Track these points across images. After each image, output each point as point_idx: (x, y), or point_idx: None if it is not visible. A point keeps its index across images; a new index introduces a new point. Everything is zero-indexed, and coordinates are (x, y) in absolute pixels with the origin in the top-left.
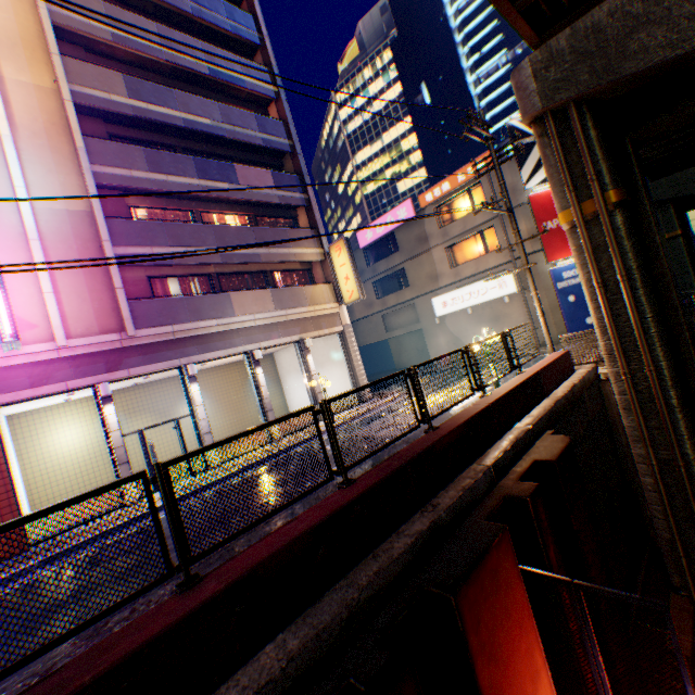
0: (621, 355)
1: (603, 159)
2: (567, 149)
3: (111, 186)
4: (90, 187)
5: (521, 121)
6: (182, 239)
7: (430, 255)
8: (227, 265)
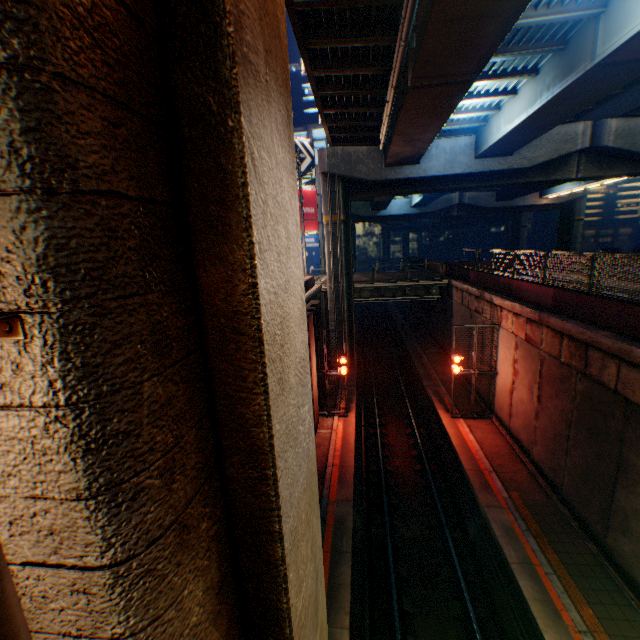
0: (334, 279)
1: (342, 202)
2: (332, 192)
3: None
4: None
5: (319, 171)
6: None
7: None
8: None
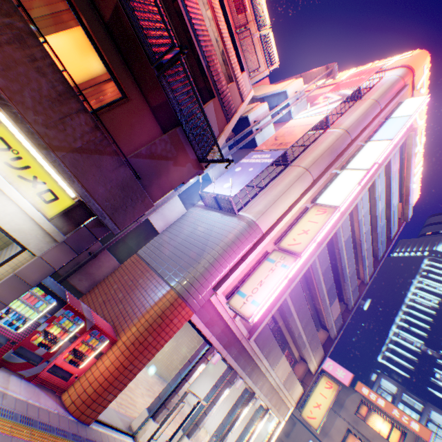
0: None
1: None
2: None
3: (310, 265)
4: (309, 262)
5: None
6: (300, 310)
7: (334, 416)
8: (285, 326)
